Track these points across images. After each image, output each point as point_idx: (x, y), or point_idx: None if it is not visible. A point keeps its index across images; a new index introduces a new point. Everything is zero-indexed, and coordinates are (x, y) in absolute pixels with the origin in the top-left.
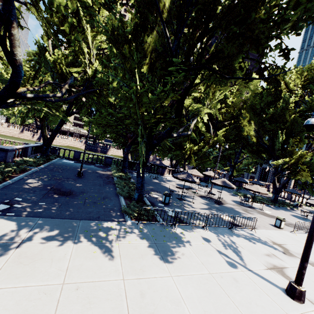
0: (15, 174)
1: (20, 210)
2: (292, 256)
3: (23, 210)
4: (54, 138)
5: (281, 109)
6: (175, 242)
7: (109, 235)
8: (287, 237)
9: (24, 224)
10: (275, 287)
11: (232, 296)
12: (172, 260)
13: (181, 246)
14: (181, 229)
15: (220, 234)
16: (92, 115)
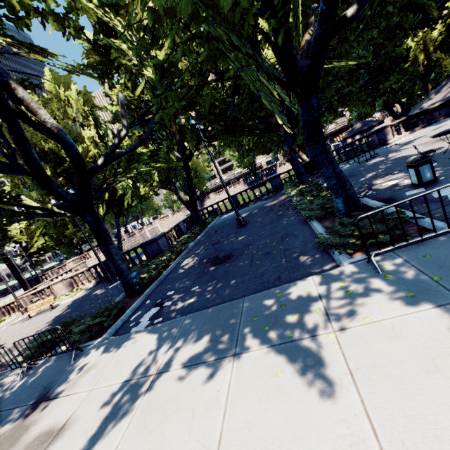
0: (172, 261)
1: (169, 310)
2: None
3: (172, 309)
4: (194, 197)
5: None
6: None
7: (305, 313)
8: None
9: (166, 334)
10: None
11: None
12: None
13: None
14: None
15: None
16: (200, 131)
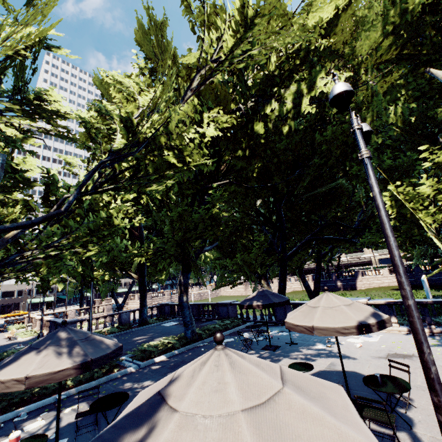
0: None
1: None
2: None
3: None
4: (144, 294)
5: None
6: None
7: None
8: None
9: None
10: None
11: None
12: None
13: None
14: None
15: None
16: None
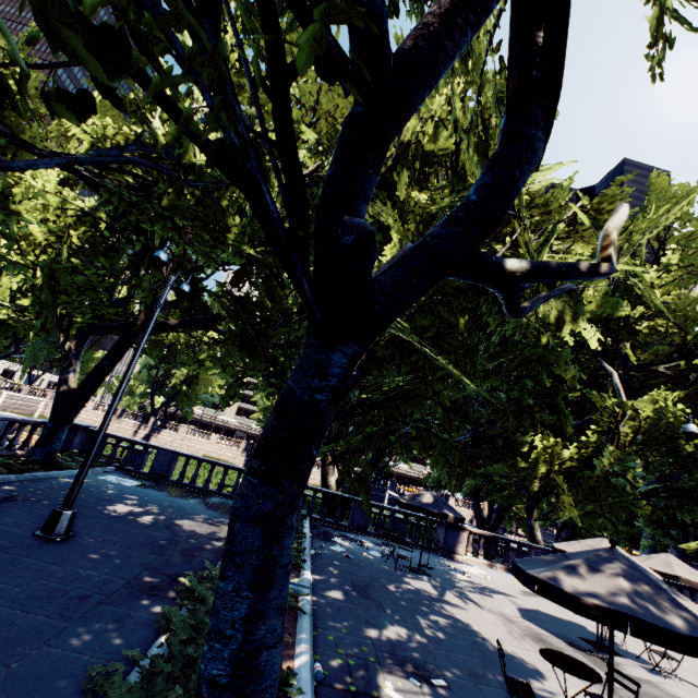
0: None
1: None
2: None
3: None
4: (88, 396)
5: None
6: None
7: None
8: None
9: None
10: None
11: None
12: None
13: None
14: None
15: None
16: (168, 285)
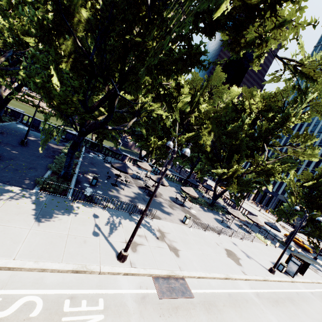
0: None
1: None
2: (162, 240)
3: None
4: (10, 100)
5: (238, 126)
6: (63, 211)
7: (3, 195)
8: (180, 230)
9: None
10: (114, 251)
11: (68, 248)
12: (44, 221)
13: (65, 215)
14: (81, 205)
15: (115, 215)
16: None
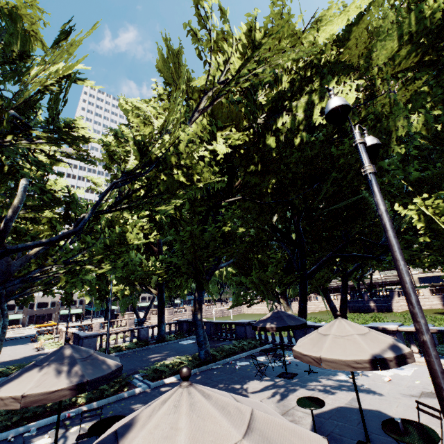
0: None
1: None
2: None
3: None
4: (162, 309)
5: None
6: None
7: None
8: None
9: None
10: None
11: None
12: None
13: None
14: None
15: None
16: None
